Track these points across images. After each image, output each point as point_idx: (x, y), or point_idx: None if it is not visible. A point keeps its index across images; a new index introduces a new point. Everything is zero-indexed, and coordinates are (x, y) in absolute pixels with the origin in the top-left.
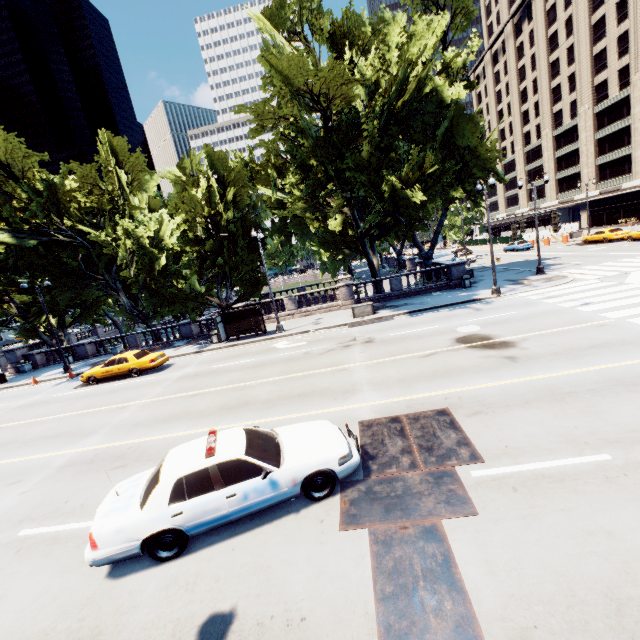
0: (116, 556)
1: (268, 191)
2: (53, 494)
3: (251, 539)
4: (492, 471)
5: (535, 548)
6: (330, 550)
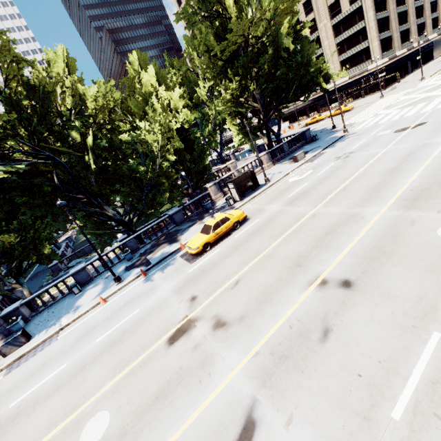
0: None
1: None
2: None
3: None
4: None
5: None
6: None
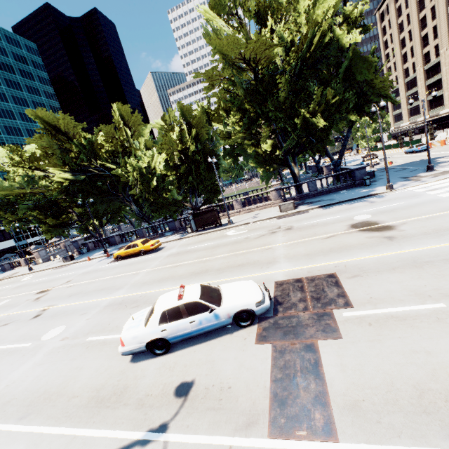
0: (134, 350)
1: (220, 127)
2: (102, 320)
3: (204, 346)
4: (357, 313)
5: (375, 359)
6: (248, 354)
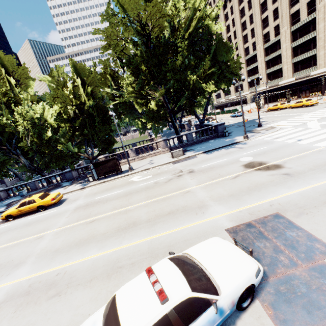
0: None
1: (106, 89)
2: None
3: None
4: None
5: None
6: None
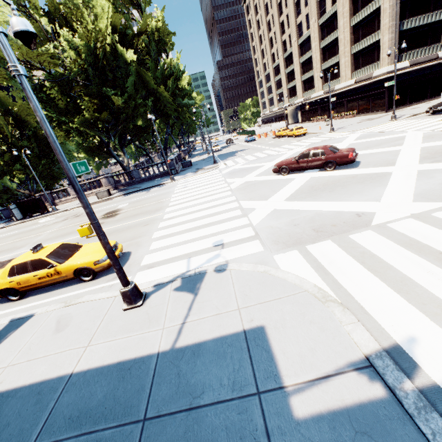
0: None
1: None
2: None
3: None
4: None
5: None
6: None
